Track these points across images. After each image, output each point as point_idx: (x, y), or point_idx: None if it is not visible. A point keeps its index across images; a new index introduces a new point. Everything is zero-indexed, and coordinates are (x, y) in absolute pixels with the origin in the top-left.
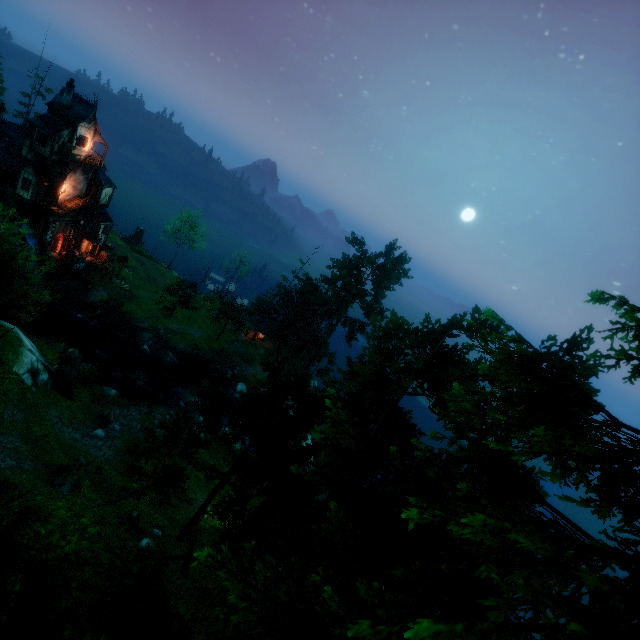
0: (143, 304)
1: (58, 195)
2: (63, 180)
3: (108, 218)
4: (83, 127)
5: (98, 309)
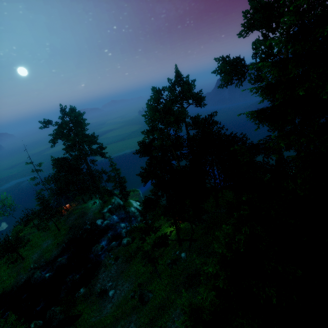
0: (0, 279)
1: None
2: None
3: None
4: None
5: None
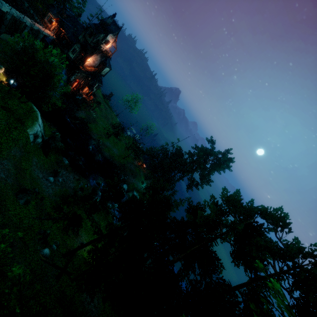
0: (98, 127)
1: (85, 62)
2: (90, 56)
3: (101, 82)
4: (110, 36)
5: (78, 120)
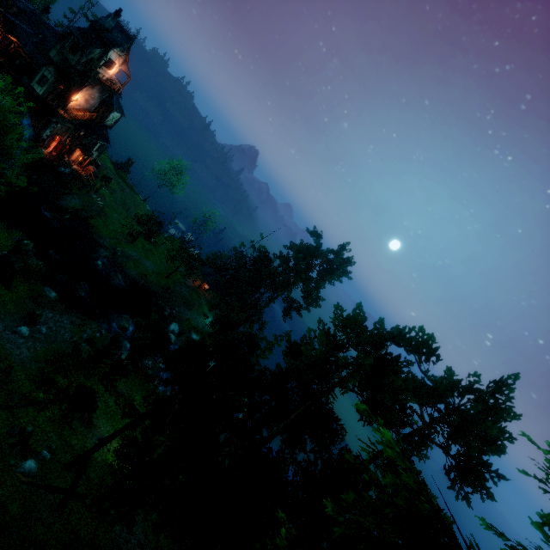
0: (110, 224)
1: (69, 101)
2: (79, 90)
3: (107, 139)
4: (115, 52)
5: (67, 214)
